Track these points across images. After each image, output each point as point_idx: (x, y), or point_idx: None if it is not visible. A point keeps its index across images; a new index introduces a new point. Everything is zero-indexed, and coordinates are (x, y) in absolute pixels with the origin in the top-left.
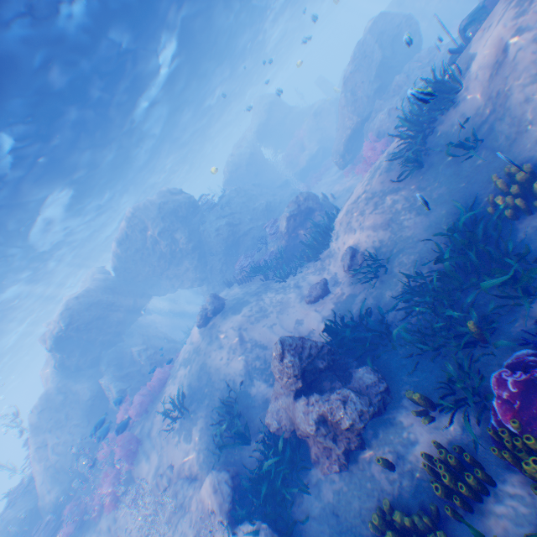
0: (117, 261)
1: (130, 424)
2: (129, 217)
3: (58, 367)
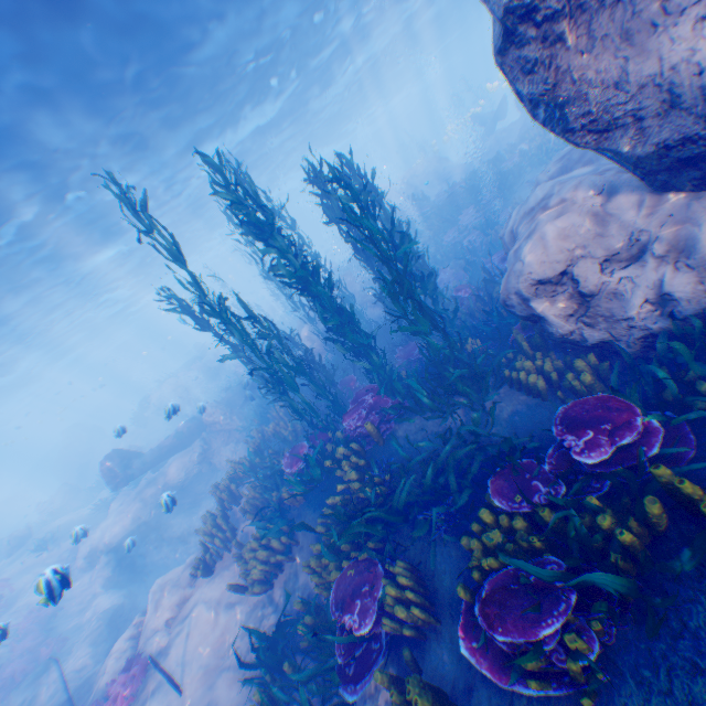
0: None
1: None
2: None
3: None
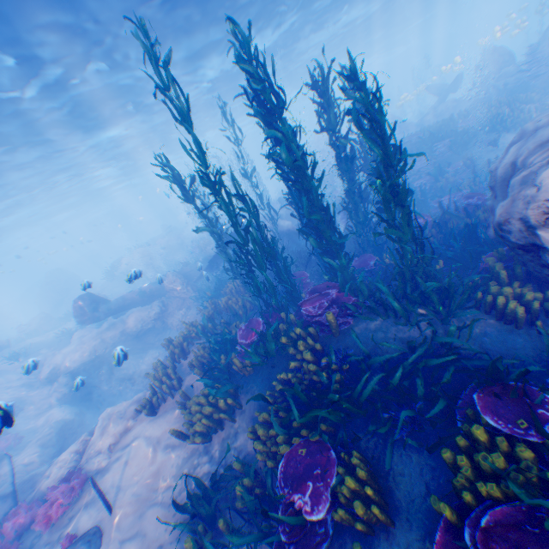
0: None
1: None
2: None
3: None
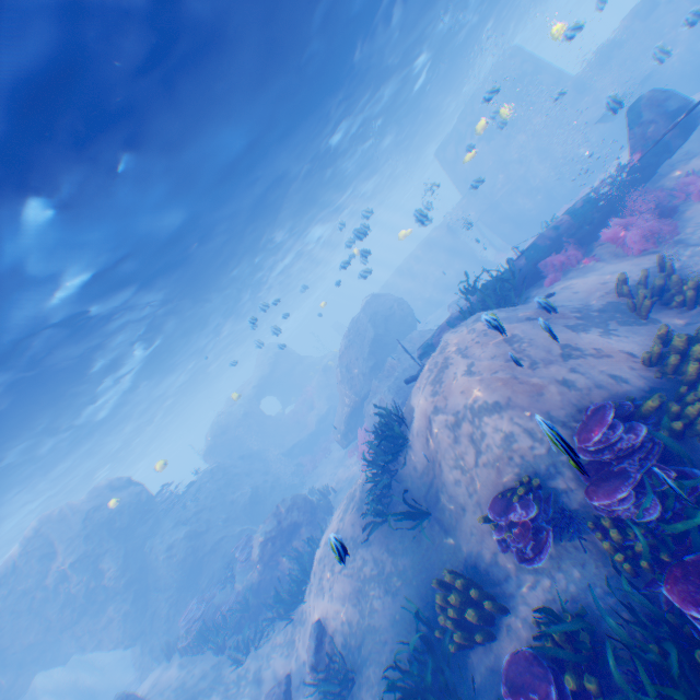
0: None
1: None
2: (29, 536)
3: None
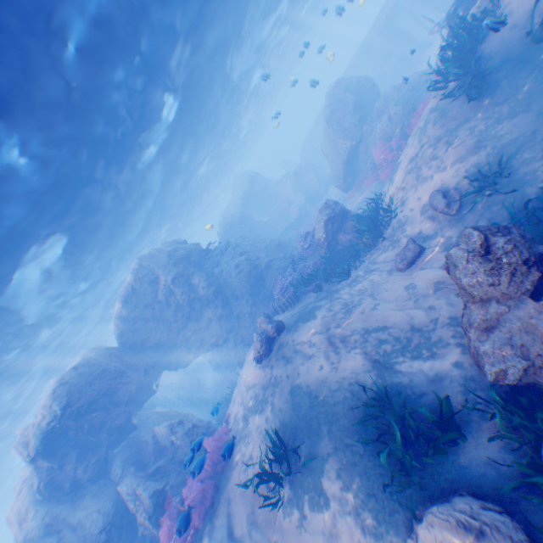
0: (122, 323)
1: (188, 540)
2: (135, 268)
3: (42, 489)
